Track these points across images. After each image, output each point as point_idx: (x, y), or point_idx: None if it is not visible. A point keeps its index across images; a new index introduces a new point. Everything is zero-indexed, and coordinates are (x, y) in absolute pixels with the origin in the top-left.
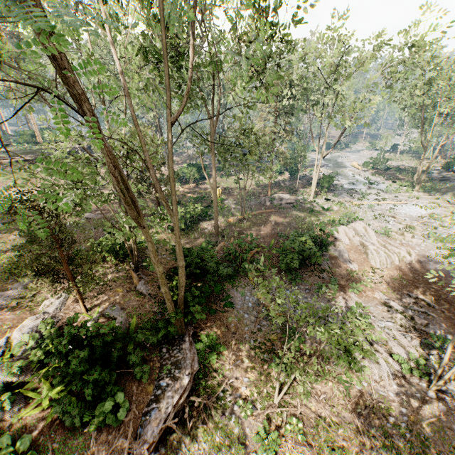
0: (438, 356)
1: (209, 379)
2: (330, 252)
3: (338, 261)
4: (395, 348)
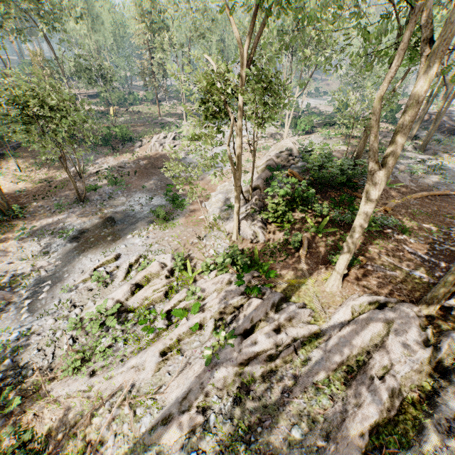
0: (106, 174)
1: (2, 161)
2: (134, 144)
3: (131, 147)
4: (89, 169)
